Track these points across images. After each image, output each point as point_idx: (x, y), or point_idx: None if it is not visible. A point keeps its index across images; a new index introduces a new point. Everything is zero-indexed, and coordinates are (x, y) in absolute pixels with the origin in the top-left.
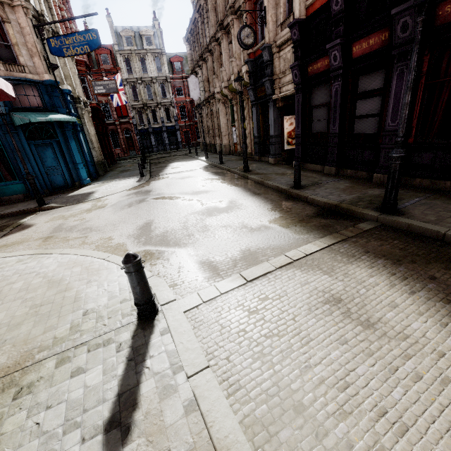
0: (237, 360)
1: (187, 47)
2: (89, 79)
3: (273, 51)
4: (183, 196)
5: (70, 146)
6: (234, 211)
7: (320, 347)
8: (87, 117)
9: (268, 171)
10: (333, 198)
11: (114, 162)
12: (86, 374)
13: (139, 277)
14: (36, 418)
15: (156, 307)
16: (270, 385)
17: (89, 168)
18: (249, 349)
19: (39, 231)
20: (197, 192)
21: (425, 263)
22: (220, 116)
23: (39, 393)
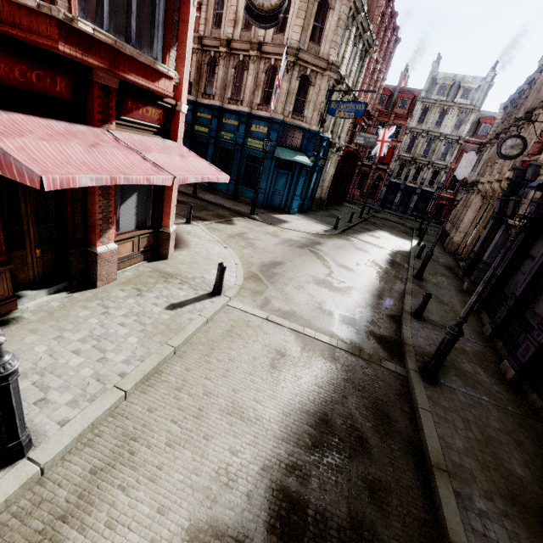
0: (218, 328)
1: (499, 115)
2: (363, 126)
3: (540, 172)
4: (329, 261)
5: (299, 180)
6: (336, 293)
7: (245, 351)
8: (334, 159)
9: (435, 291)
10: (419, 341)
11: (340, 202)
12: (181, 291)
13: (220, 274)
14: (163, 289)
15: (220, 293)
16: (215, 340)
17: (305, 201)
18: (227, 330)
19: (232, 230)
20: (343, 266)
21: (363, 396)
22: (469, 209)
23: (169, 285)
